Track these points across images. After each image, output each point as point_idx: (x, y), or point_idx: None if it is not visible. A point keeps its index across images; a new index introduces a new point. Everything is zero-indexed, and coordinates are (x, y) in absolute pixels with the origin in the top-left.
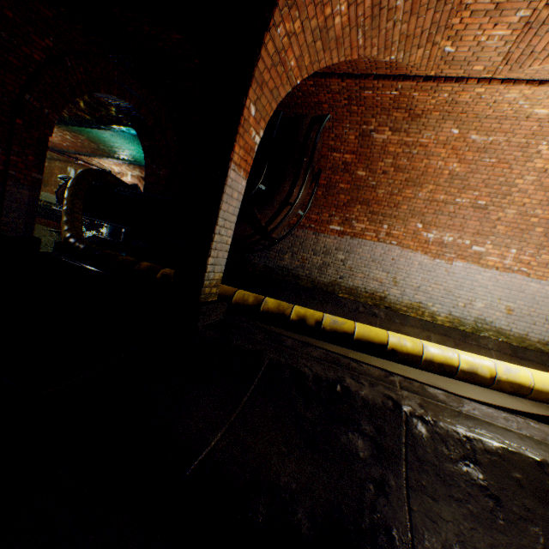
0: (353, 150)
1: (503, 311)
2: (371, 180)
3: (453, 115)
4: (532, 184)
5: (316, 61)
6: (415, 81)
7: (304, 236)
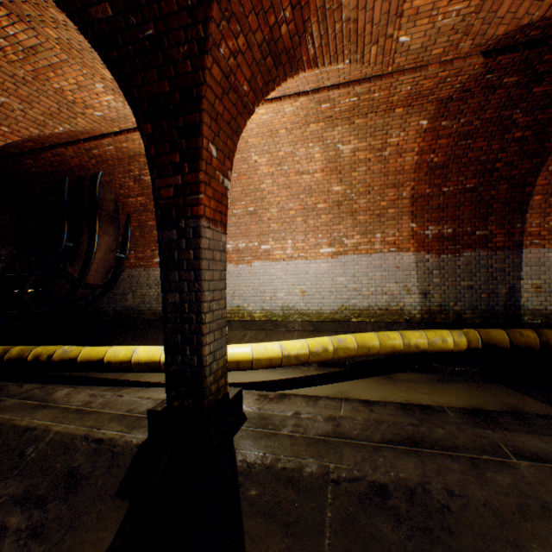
0: (141, 193)
1: (299, 295)
2: None
3: None
4: (273, 185)
5: None
6: (111, 138)
7: (138, 274)
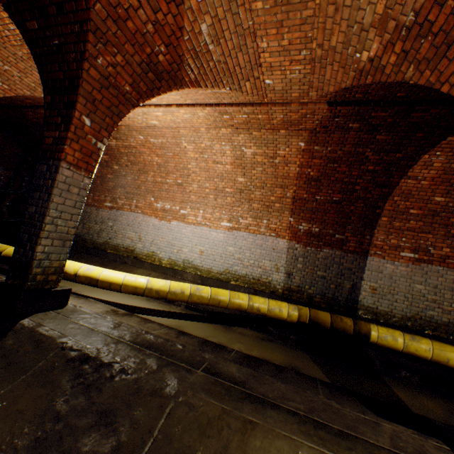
0: (106, 152)
1: (198, 253)
2: (122, 171)
3: (131, 127)
4: (197, 167)
5: None
6: None
7: (91, 211)
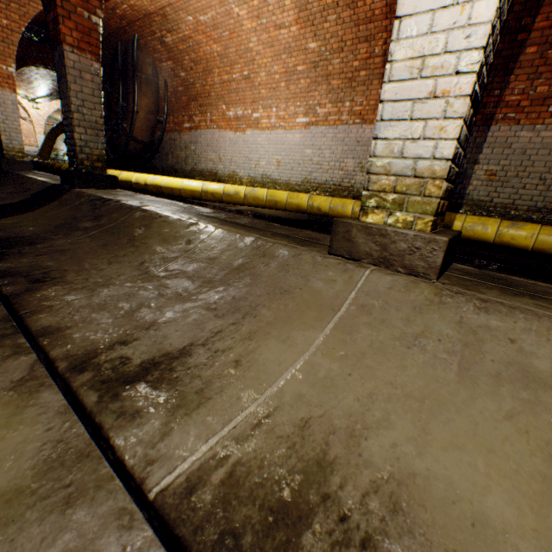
0: (168, 57)
1: (275, 165)
2: (190, 79)
3: (175, 7)
4: (259, 44)
5: (25, 14)
6: None
7: (175, 138)
